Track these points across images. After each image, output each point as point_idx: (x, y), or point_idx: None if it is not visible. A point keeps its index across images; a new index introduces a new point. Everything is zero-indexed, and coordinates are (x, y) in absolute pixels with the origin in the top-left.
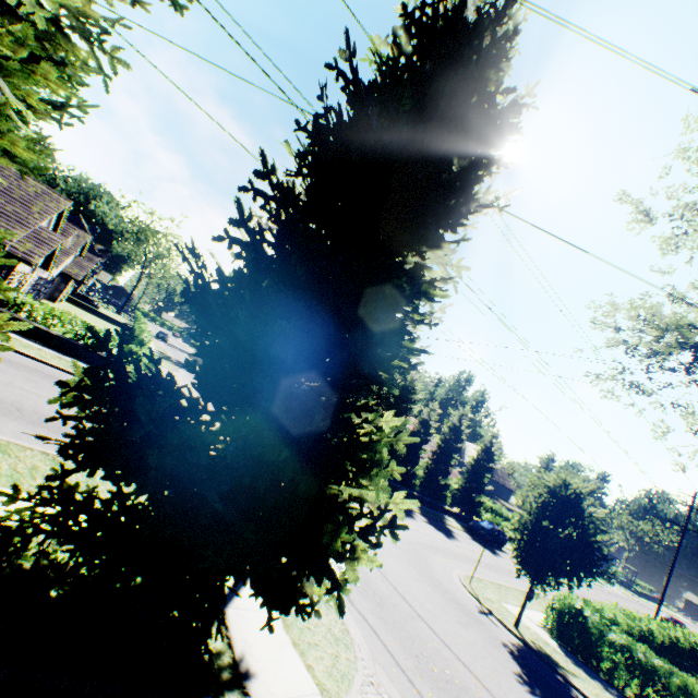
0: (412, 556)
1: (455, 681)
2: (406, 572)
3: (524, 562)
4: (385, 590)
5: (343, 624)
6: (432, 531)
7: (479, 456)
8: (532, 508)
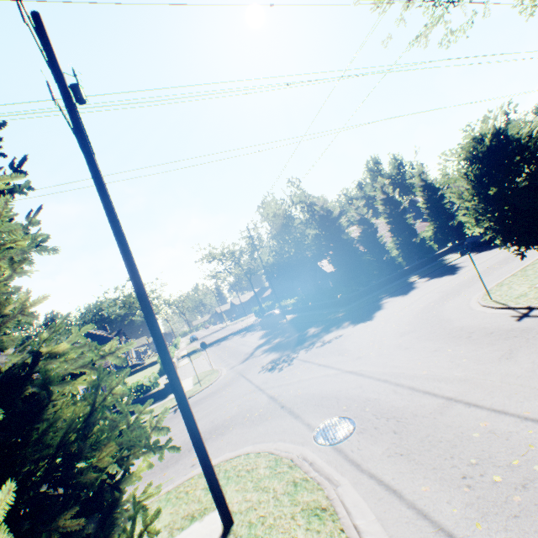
0: (422, 329)
1: (535, 470)
2: (418, 354)
3: (513, 241)
4: (399, 404)
5: (341, 532)
6: (436, 283)
7: (425, 198)
8: (469, 193)
